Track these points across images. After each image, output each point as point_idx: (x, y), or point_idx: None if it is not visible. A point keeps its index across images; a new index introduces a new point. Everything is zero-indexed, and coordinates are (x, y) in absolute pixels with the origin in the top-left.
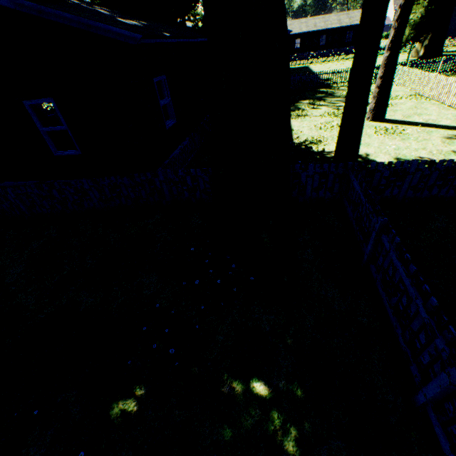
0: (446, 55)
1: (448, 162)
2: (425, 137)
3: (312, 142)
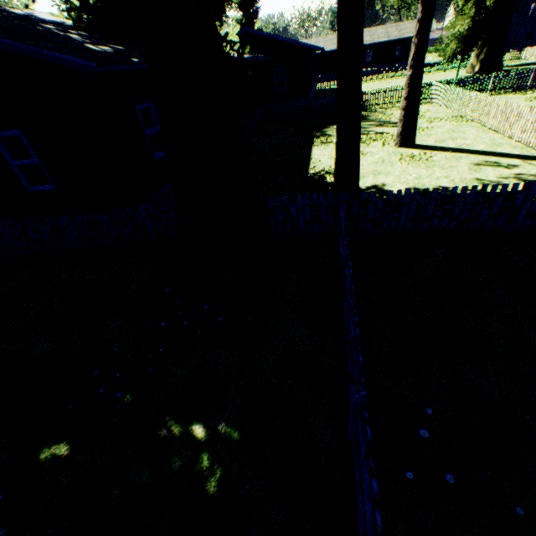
0: (506, 70)
1: (443, 191)
2: (452, 164)
3: (329, 171)
